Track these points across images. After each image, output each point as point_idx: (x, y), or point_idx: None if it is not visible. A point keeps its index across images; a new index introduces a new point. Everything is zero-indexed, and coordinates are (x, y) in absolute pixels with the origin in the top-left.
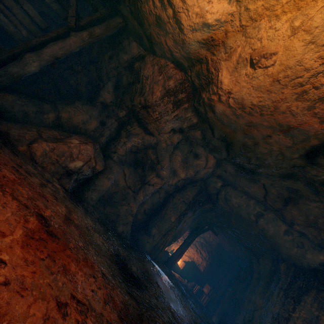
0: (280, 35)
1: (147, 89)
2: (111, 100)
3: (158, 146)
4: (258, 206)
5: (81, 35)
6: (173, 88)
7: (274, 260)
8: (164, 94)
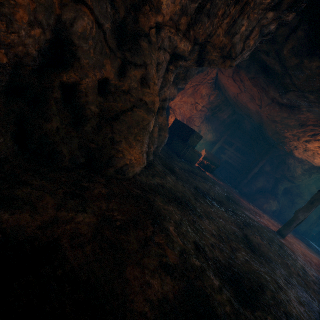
0: None
1: (292, 169)
2: (269, 170)
3: (299, 186)
4: None
5: (262, 162)
6: (307, 168)
7: None
8: (303, 172)
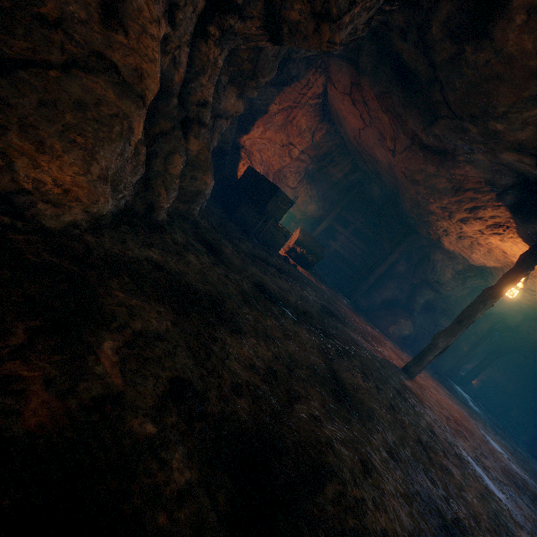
0: (536, 285)
1: (438, 270)
2: (404, 270)
3: (448, 298)
4: None
5: (393, 256)
6: (461, 270)
7: None
8: (454, 275)
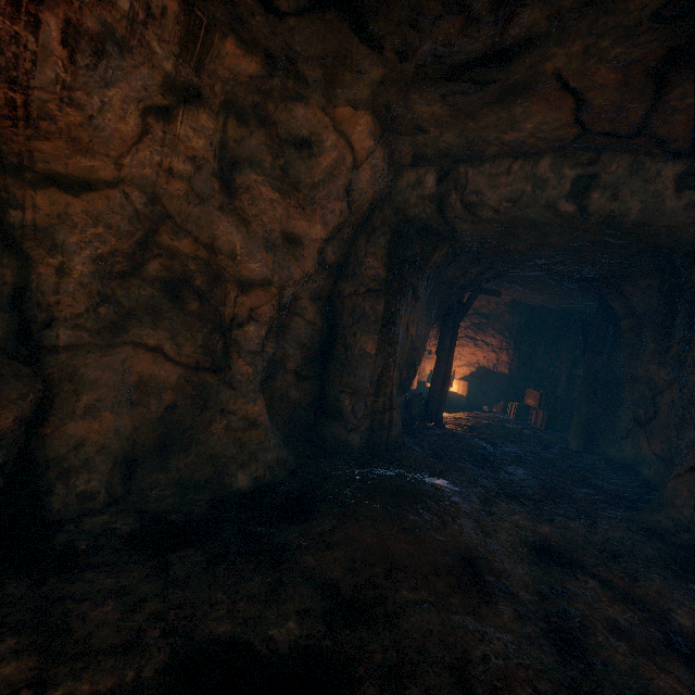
0: None
1: None
2: None
3: (166, 203)
4: (570, 164)
5: None
6: None
7: (662, 271)
8: None
